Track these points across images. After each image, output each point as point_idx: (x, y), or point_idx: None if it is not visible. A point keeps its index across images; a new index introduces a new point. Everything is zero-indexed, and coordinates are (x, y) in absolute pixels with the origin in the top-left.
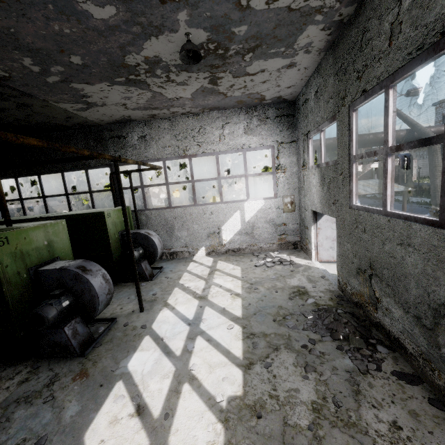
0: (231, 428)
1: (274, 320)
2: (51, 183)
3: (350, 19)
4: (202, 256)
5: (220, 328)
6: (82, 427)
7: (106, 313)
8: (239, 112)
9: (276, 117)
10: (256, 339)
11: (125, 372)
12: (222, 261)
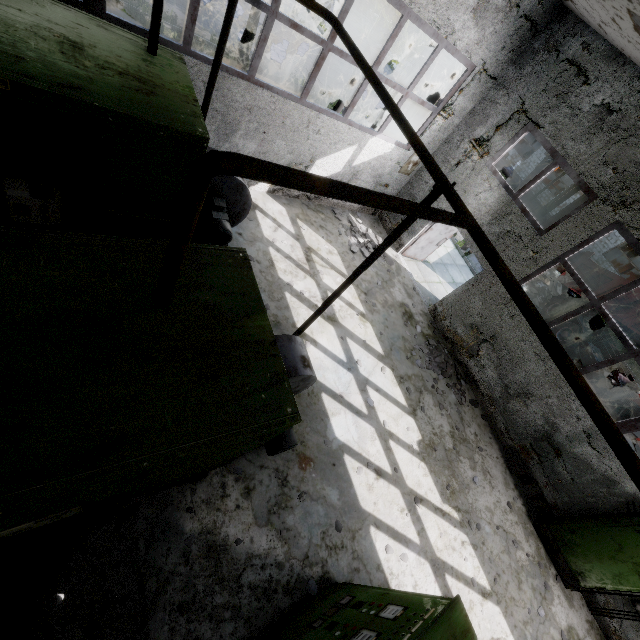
0: (428, 463)
1: (408, 358)
2: None
3: None
4: (261, 192)
5: (377, 373)
6: (355, 503)
7: None
8: None
9: (525, 15)
10: (406, 384)
11: (341, 444)
12: (303, 222)
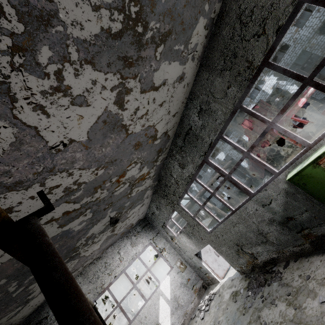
0: None
1: (243, 314)
2: None
3: (157, 184)
4: None
5: None
6: None
7: None
8: (123, 239)
9: (142, 229)
10: None
11: None
12: None
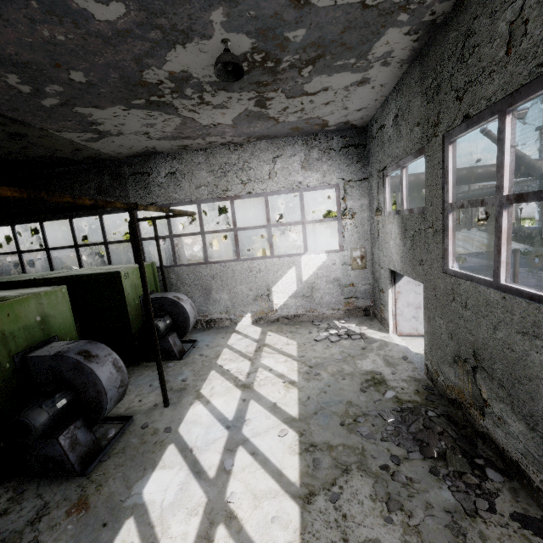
0: None
1: (342, 423)
2: (62, 229)
3: (445, 18)
4: (247, 324)
5: (269, 435)
6: None
7: (120, 408)
8: (294, 141)
9: (342, 147)
10: (317, 454)
11: (138, 503)
12: (272, 332)
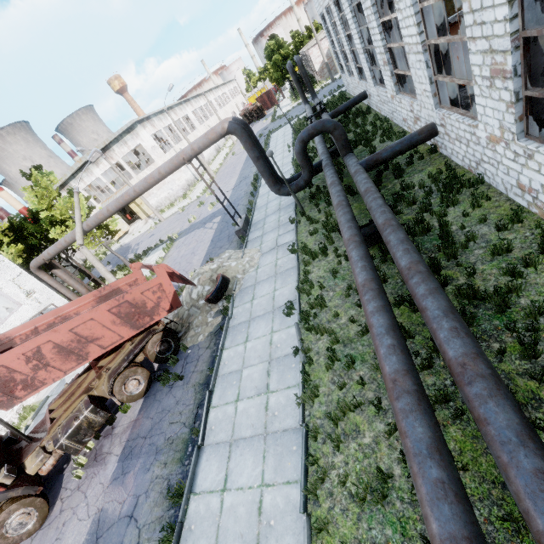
0: None
1: None
2: None
3: None
4: None
5: None
6: None
7: None
8: None
9: None
10: None
11: None
12: None
